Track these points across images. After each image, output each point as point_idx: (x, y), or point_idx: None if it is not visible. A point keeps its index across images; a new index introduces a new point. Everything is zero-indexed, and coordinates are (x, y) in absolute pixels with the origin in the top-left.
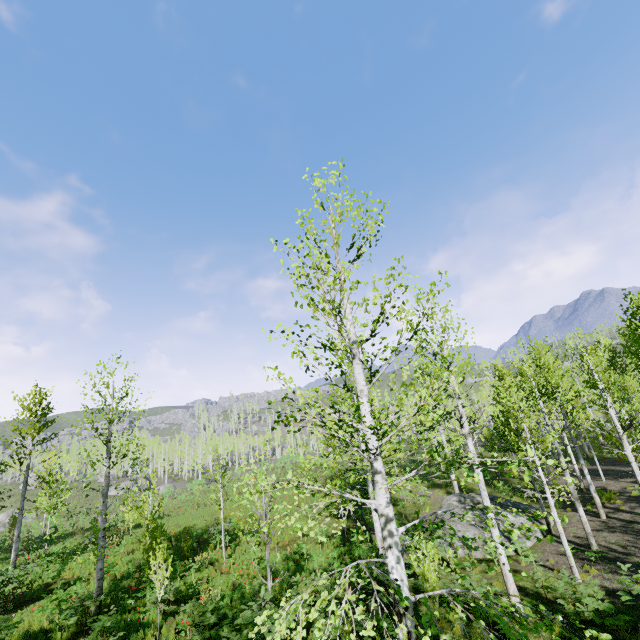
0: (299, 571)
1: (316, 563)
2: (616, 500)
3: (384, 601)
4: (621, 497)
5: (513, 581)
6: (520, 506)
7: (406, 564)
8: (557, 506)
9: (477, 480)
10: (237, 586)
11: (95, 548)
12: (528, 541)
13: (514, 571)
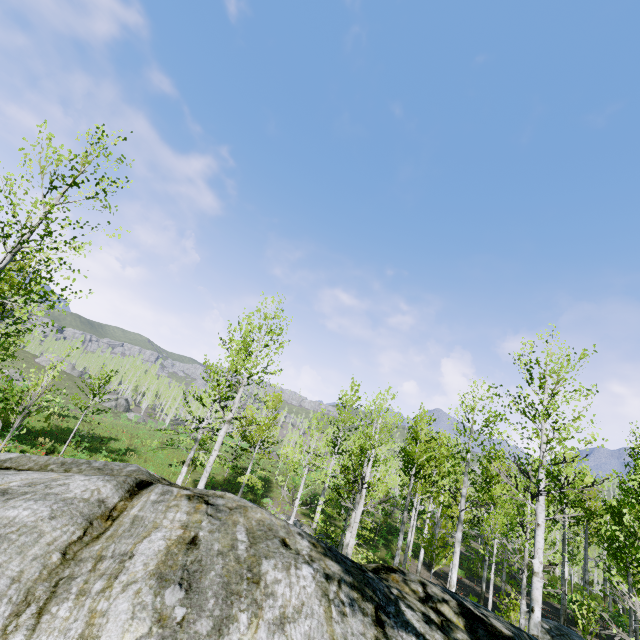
0: None
1: None
2: None
3: None
4: None
5: None
6: None
7: None
8: None
9: None
10: None
11: None
12: None
13: None
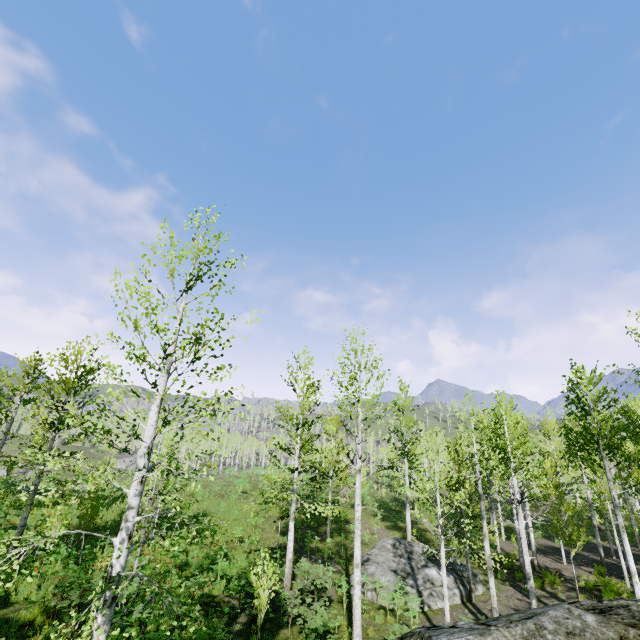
0: (209, 570)
1: (219, 565)
2: (560, 586)
3: (246, 612)
4: (568, 584)
5: (360, 624)
6: (456, 566)
7: (312, 592)
8: (449, 567)
9: (198, 490)
10: (141, 566)
11: (56, 505)
12: (440, 602)
13: (402, 625)
